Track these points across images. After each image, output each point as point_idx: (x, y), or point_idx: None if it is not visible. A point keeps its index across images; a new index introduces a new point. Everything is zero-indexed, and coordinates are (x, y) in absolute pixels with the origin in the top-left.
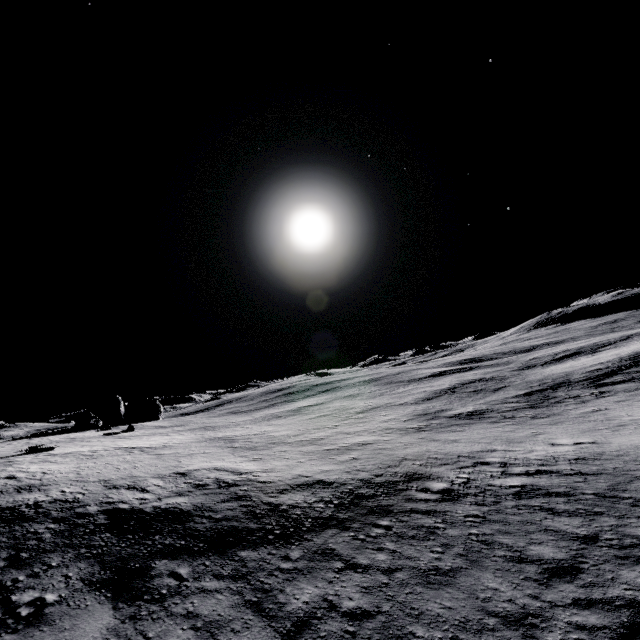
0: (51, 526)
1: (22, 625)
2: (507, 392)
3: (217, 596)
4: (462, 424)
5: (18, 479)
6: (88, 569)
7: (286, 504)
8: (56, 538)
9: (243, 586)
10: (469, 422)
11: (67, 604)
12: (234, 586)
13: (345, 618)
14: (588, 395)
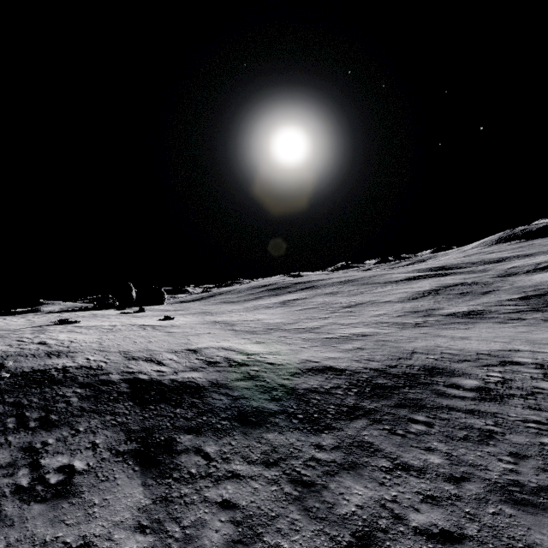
0: (78, 391)
1: (51, 494)
2: (498, 295)
3: (252, 484)
4: (463, 322)
5: (48, 345)
6: (114, 437)
7: (302, 388)
8: (83, 403)
9: (278, 475)
10: (470, 321)
11: (95, 475)
12: (268, 474)
13: (420, 537)
14: None
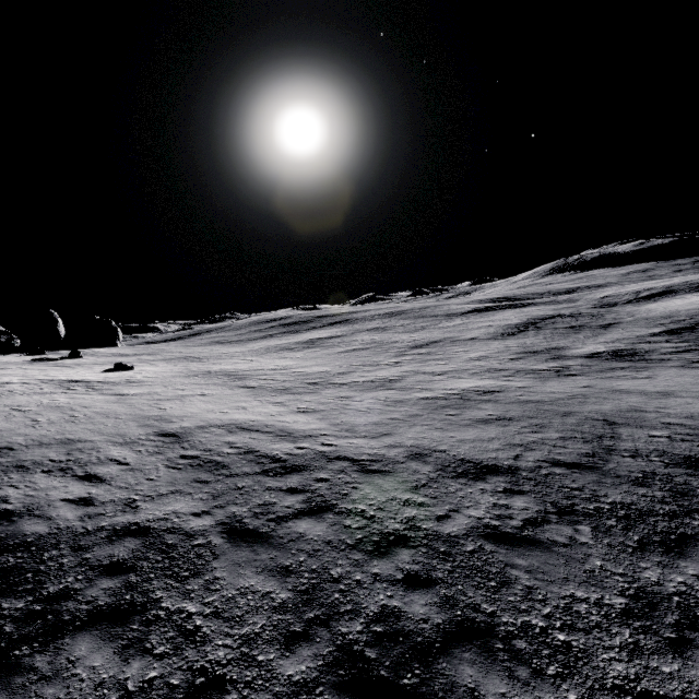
0: None
1: None
2: (629, 329)
3: None
4: (629, 368)
5: None
6: None
7: (463, 530)
8: None
9: None
10: (637, 365)
11: None
12: None
13: None
14: None
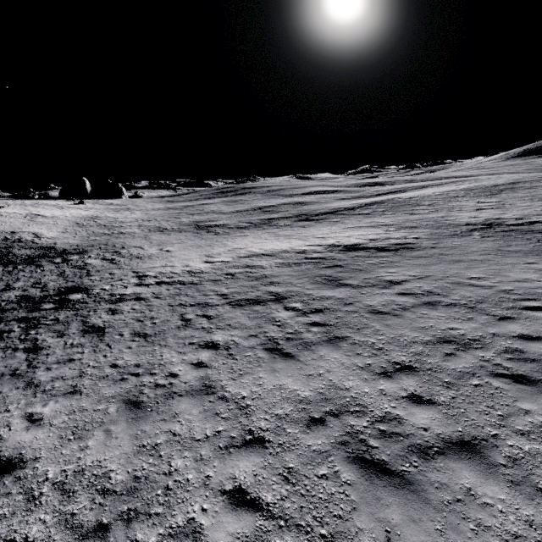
0: None
1: None
2: (273, 215)
3: None
4: (184, 231)
5: None
6: None
7: (14, 253)
8: None
9: None
10: (190, 231)
11: None
12: None
13: None
14: (278, 226)
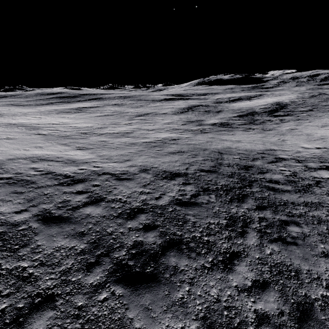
0: None
1: None
2: (226, 114)
3: None
4: (226, 130)
5: None
6: None
7: (167, 202)
8: None
9: None
10: (229, 129)
11: None
12: None
13: None
14: (275, 120)
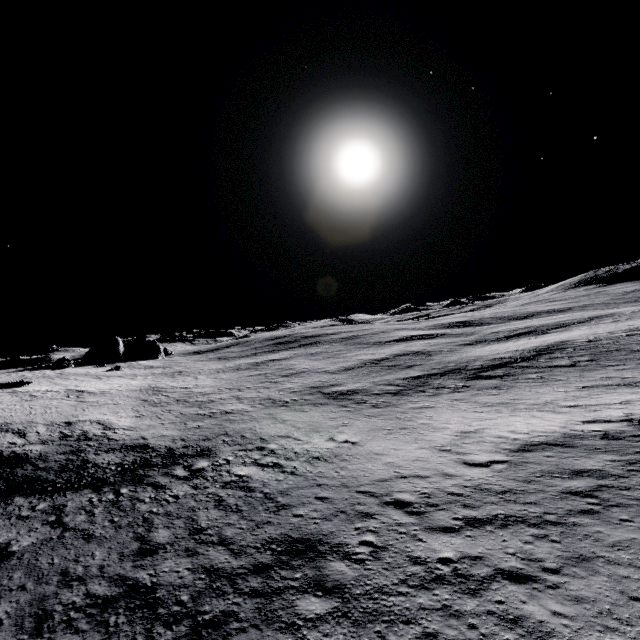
0: None
1: None
2: (409, 372)
3: None
4: (319, 404)
5: None
6: None
7: (94, 463)
8: None
9: None
10: (327, 402)
11: None
12: None
13: None
14: (450, 388)
